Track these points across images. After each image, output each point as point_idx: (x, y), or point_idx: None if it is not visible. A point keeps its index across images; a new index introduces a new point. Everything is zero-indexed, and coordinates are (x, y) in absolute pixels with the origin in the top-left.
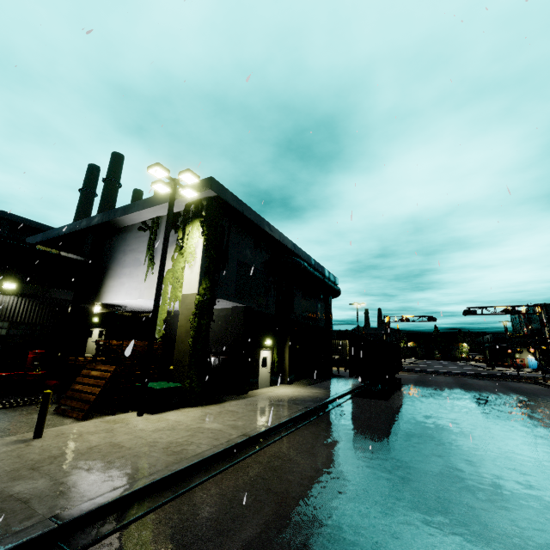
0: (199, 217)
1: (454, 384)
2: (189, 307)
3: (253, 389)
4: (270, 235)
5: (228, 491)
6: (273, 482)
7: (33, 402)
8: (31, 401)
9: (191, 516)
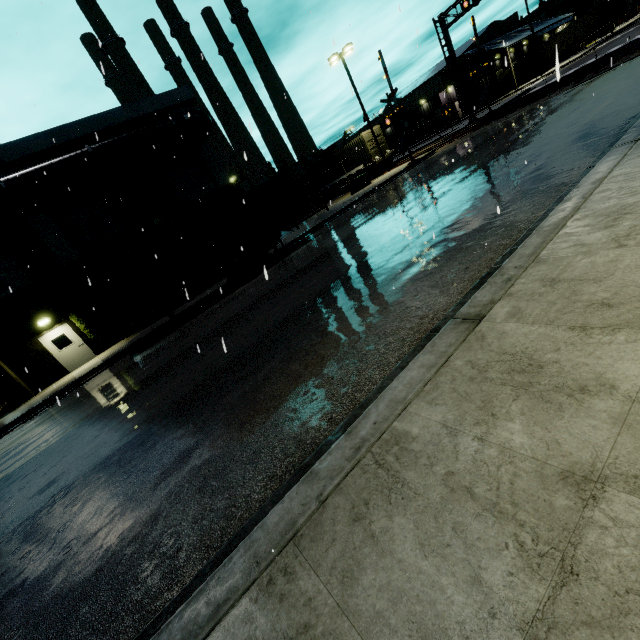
0: None
1: (427, 178)
2: None
3: (60, 379)
4: None
5: None
6: None
7: None
8: None
9: None
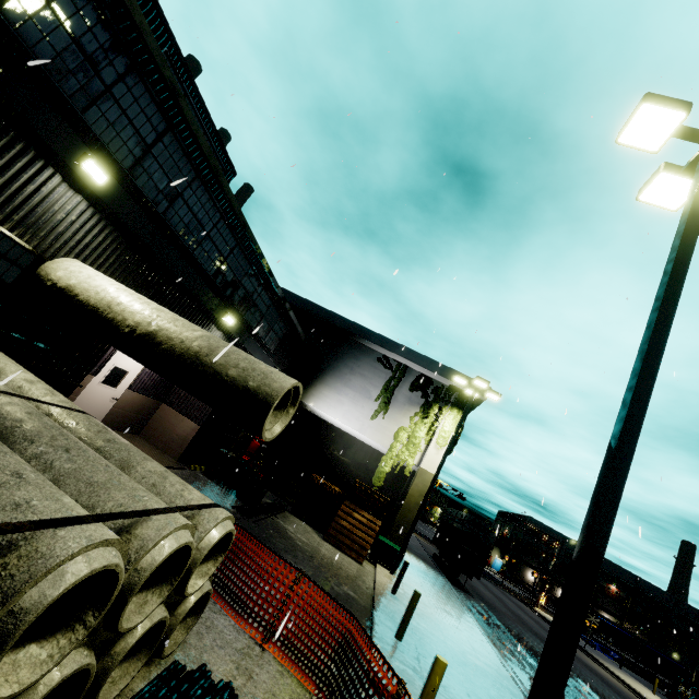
0: (461, 410)
1: (477, 581)
2: (426, 483)
3: None
4: None
5: None
6: None
7: (286, 510)
8: (282, 507)
9: None
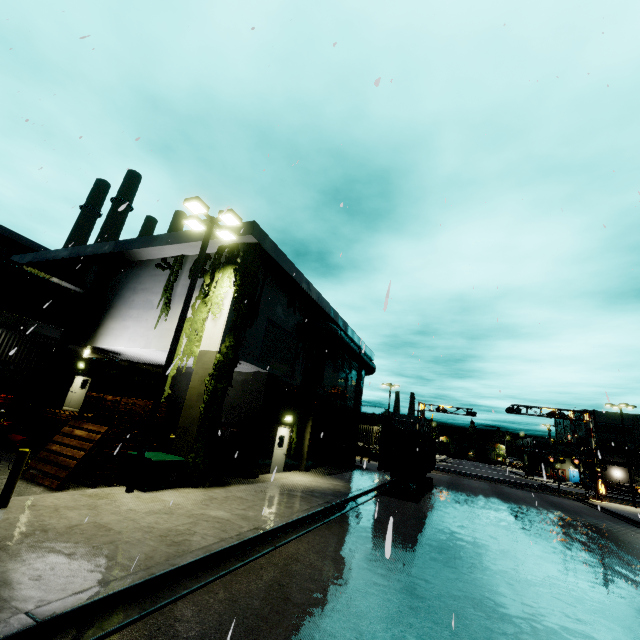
0: (233, 264)
1: (490, 491)
2: (206, 366)
3: (264, 473)
4: (308, 294)
5: (239, 596)
6: (292, 590)
7: None
8: None
9: (196, 625)
